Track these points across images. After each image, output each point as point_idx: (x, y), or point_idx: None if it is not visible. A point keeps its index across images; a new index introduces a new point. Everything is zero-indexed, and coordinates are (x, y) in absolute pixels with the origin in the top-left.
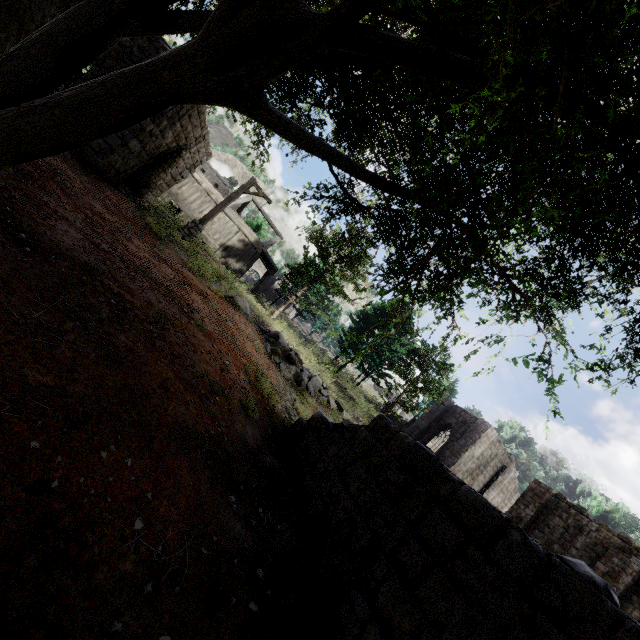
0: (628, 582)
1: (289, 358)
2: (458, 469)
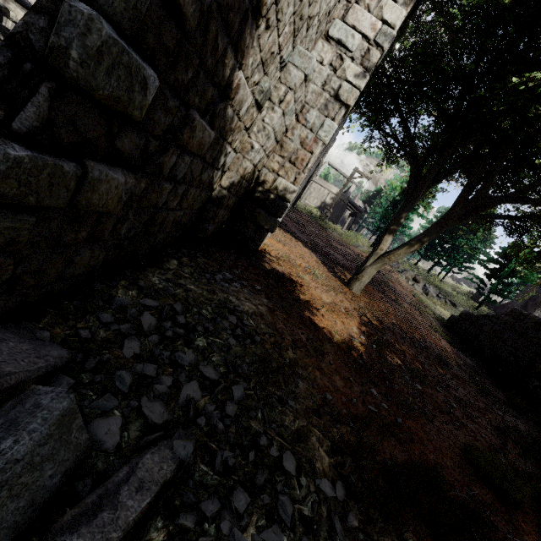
0: None
1: (415, 279)
2: None
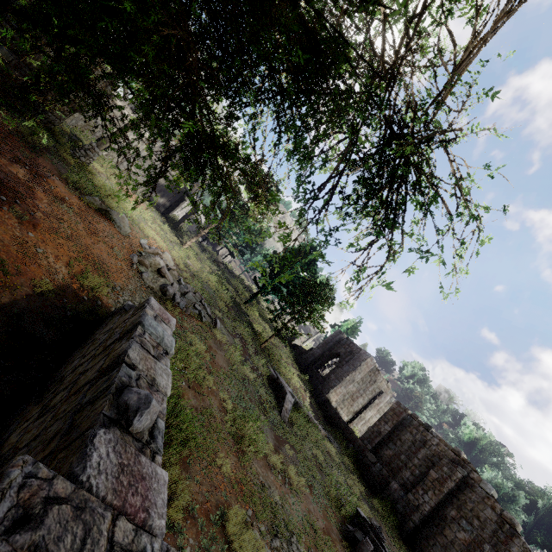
0: (451, 487)
1: (159, 271)
2: (339, 391)
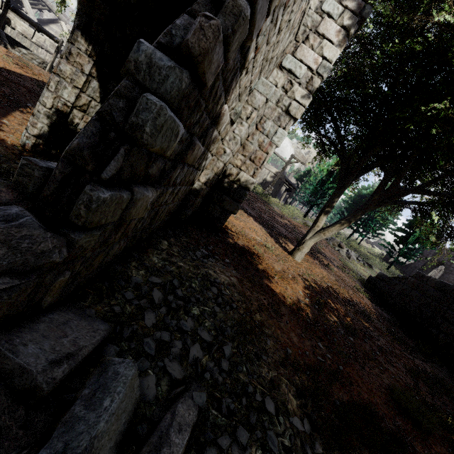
0: None
1: (340, 246)
2: None
